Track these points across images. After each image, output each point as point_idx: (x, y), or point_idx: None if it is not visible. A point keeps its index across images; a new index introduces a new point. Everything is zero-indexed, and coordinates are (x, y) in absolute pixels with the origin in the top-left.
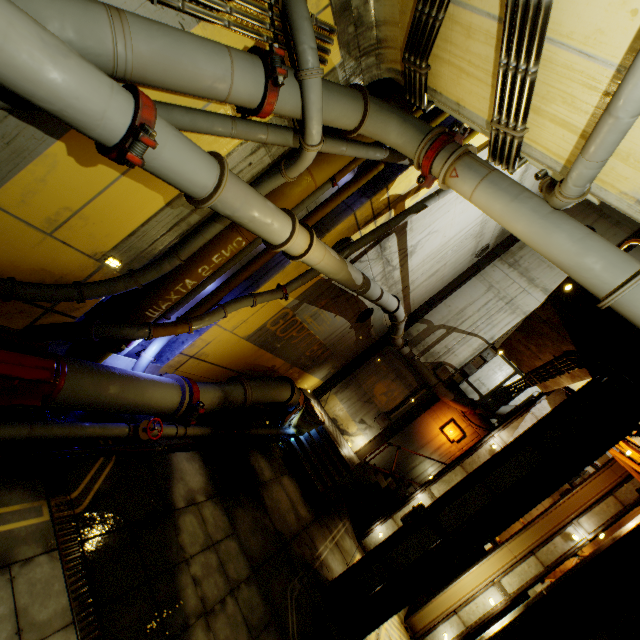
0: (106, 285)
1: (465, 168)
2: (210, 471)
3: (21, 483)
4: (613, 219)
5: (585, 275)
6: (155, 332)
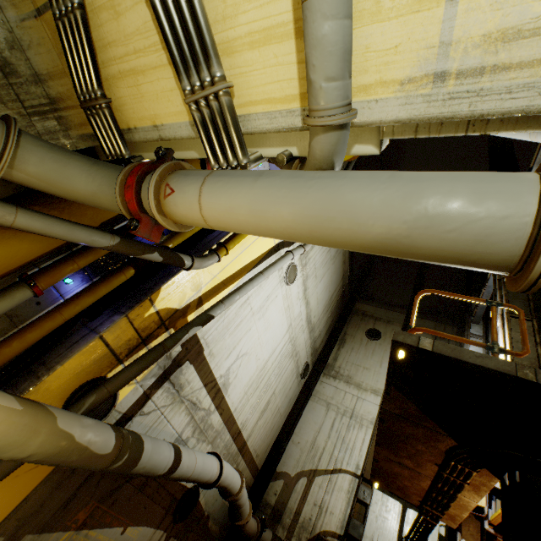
0: None
1: (180, 177)
2: None
3: None
4: (384, 319)
5: (451, 224)
6: None
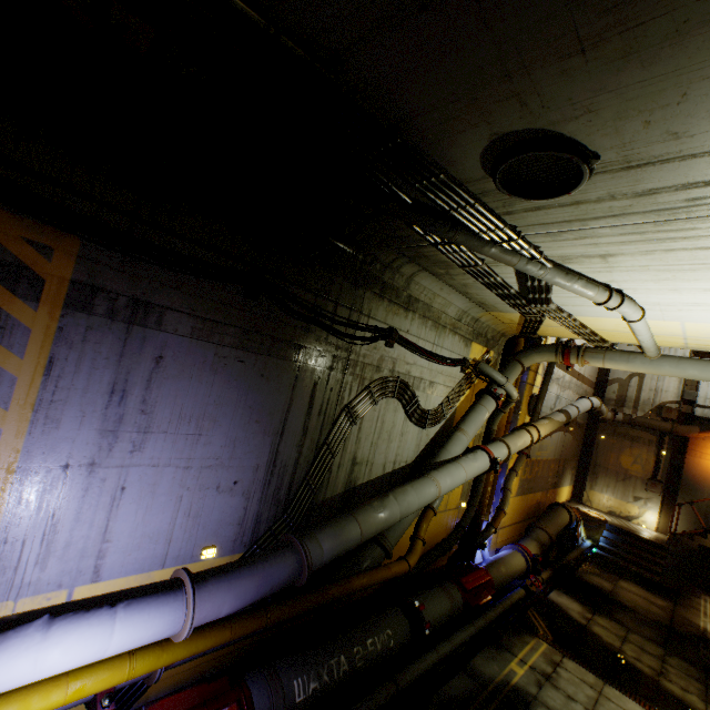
0: (467, 517)
1: (590, 358)
2: (574, 598)
3: (521, 632)
4: None
5: (694, 378)
6: (495, 526)
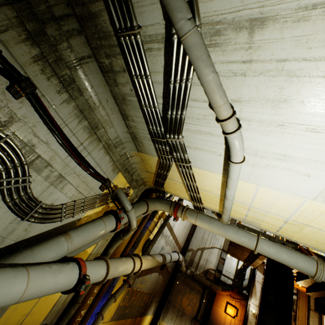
0: None
1: (189, 215)
2: None
3: None
4: None
5: (244, 244)
6: None
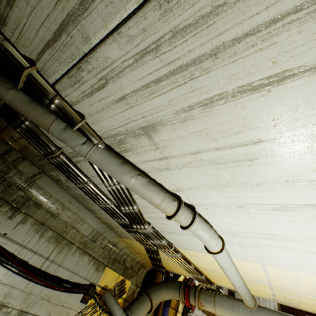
0: None
1: (204, 301)
2: None
3: None
4: None
5: None
6: None
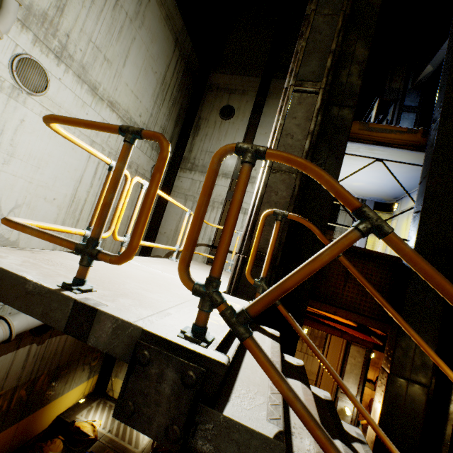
0: None
1: None
2: None
3: None
4: (239, 90)
5: None
6: None
